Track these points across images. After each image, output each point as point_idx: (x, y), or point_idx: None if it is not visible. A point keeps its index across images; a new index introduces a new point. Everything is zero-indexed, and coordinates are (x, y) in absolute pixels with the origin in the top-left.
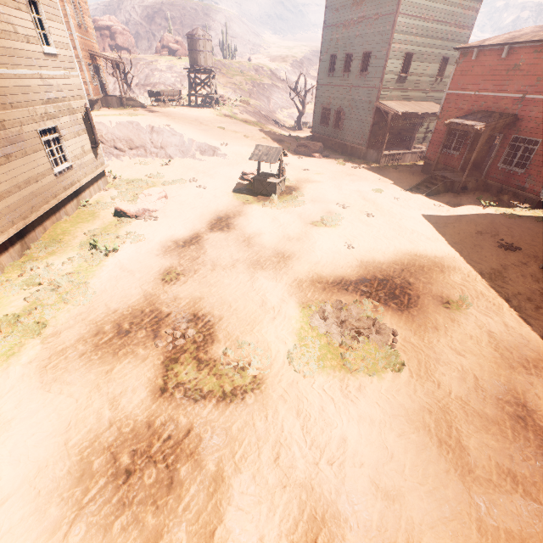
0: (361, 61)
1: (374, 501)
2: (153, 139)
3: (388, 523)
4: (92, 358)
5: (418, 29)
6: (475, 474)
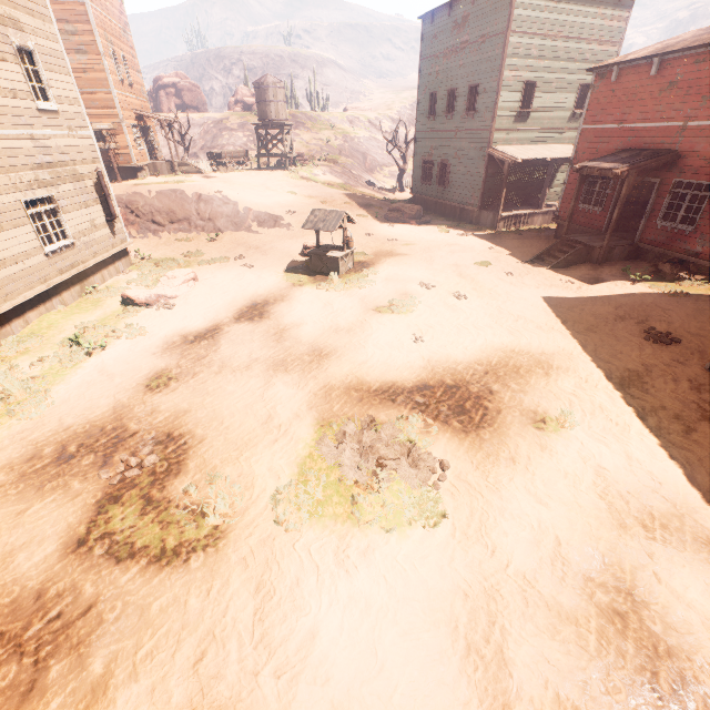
0: (466, 97)
1: None
2: (199, 210)
3: None
4: (9, 493)
5: (541, 50)
6: None
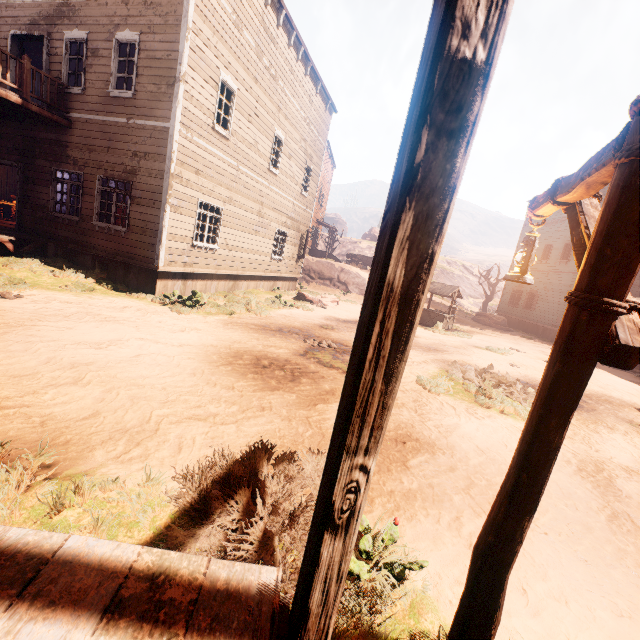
0: (561, 250)
1: (477, 456)
2: (340, 276)
3: (487, 468)
4: (258, 331)
5: None
6: (623, 500)
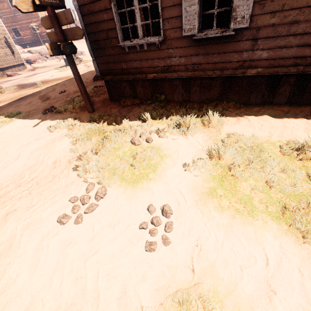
0: None
1: None
2: None
3: None
4: None
5: None
6: None
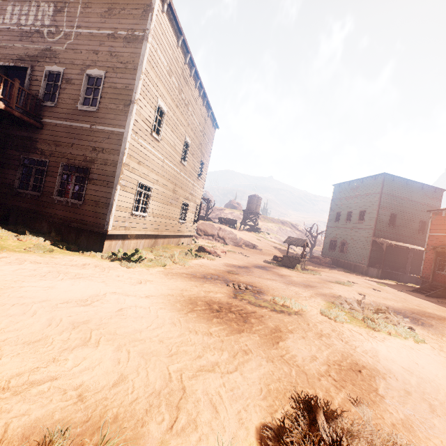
0: (358, 215)
1: (410, 376)
2: (219, 233)
3: (426, 387)
4: (191, 279)
5: (397, 202)
6: None
